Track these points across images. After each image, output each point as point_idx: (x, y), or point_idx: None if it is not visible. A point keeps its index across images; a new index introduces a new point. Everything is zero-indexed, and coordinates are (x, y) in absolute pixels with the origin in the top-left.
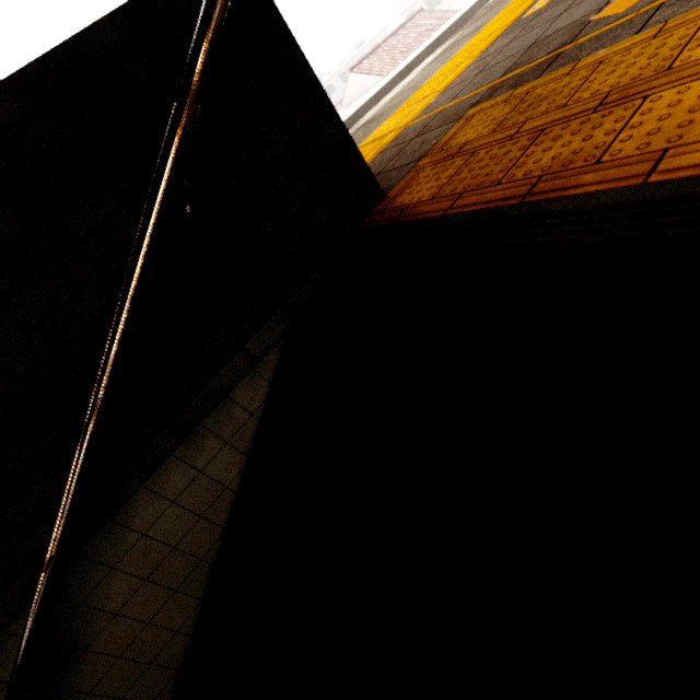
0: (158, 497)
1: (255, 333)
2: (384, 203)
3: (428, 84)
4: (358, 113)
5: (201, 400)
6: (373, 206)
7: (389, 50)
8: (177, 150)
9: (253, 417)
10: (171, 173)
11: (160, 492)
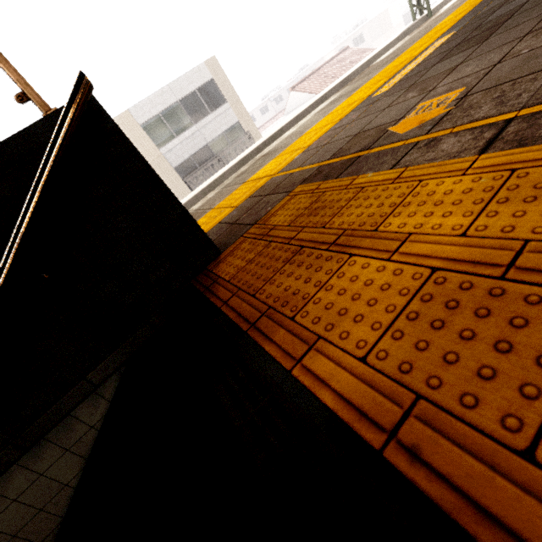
0: (0, 497)
1: (96, 365)
2: (214, 264)
3: (305, 135)
4: (282, 129)
5: (44, 420)
6: (209, 262)
7: (321, 76)
8: (16, 253)
9: (93, 428)
10: (9, 269)
11: (3, 493)
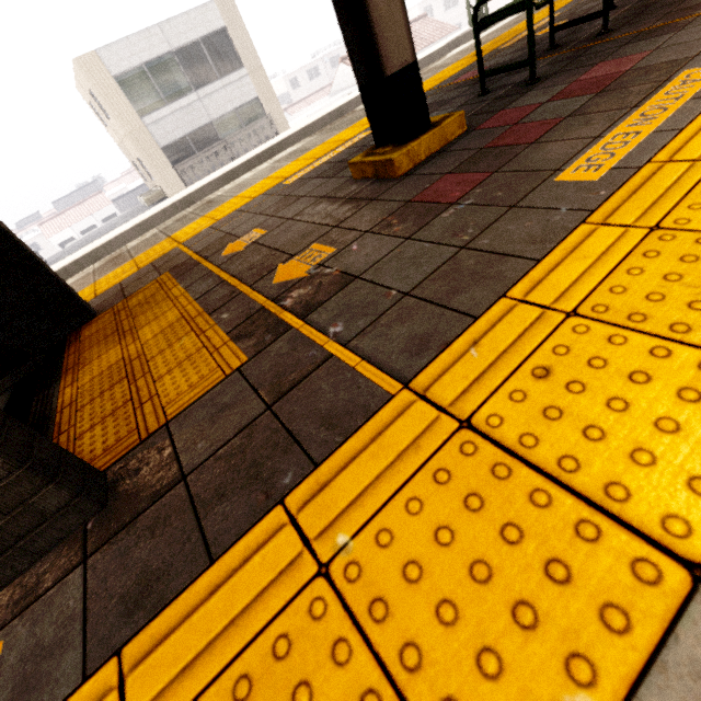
0: None
1: None
2: (86, 326)
3: (235, 199)
4: (283, 142)
5: None
6: (85, 323)
7: None
8: None
9: None
10: None
11: None
